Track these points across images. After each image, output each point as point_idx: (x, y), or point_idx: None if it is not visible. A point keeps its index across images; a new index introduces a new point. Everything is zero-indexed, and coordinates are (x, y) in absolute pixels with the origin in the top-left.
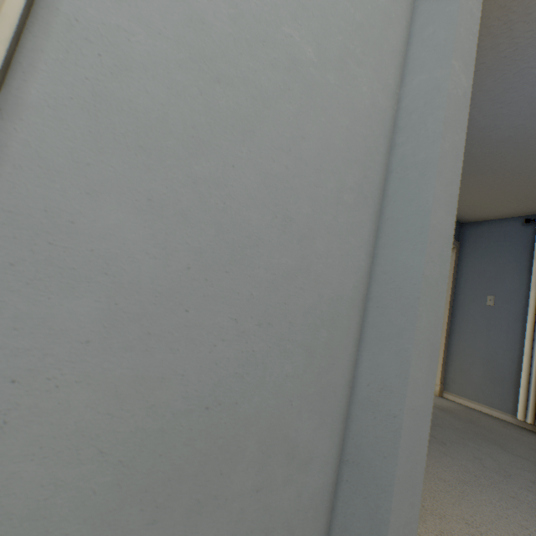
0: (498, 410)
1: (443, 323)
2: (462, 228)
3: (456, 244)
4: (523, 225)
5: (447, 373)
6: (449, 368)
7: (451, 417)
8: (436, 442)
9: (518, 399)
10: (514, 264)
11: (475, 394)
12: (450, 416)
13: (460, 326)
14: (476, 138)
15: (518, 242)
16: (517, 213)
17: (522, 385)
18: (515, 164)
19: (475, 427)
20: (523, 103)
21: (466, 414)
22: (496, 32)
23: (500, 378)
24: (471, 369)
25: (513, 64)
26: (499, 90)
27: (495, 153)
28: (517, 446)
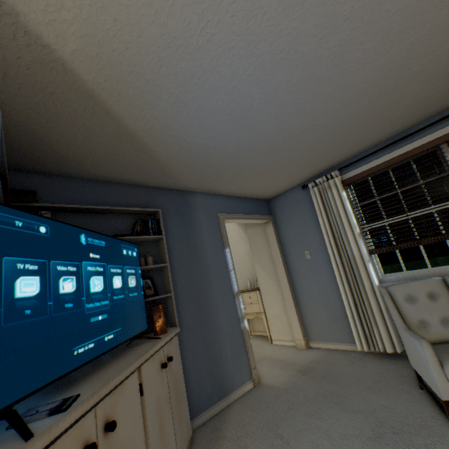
0: (347, 344)
1: (286, 285)
2: (270, 203)
3: (270, 217)
4: (303, 190)
5: (305, 325)
6: (305, 320)
7: (309, 380)
8: (281, 447)
9: (353, 332)
10: (310, 221)
11: (328, 335)
12: (307, 380)
13: (298, 282)
14: (217, 153)
15: (306, 203)
16: (296, 182)
17: (350, 320)
18: (262, 159)
19: (326, 384)
20: (224, 125)
21: (323, 365)
22: (147, 89)
23: (338, 316)
24: (318, 315)
25: (187, 105)
26: (197, 122)
27: (241, 157)
28: (356, 392)
